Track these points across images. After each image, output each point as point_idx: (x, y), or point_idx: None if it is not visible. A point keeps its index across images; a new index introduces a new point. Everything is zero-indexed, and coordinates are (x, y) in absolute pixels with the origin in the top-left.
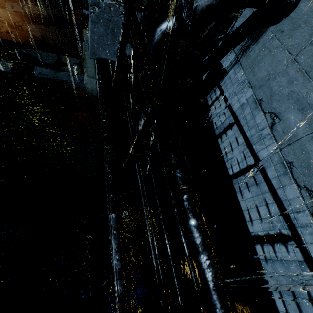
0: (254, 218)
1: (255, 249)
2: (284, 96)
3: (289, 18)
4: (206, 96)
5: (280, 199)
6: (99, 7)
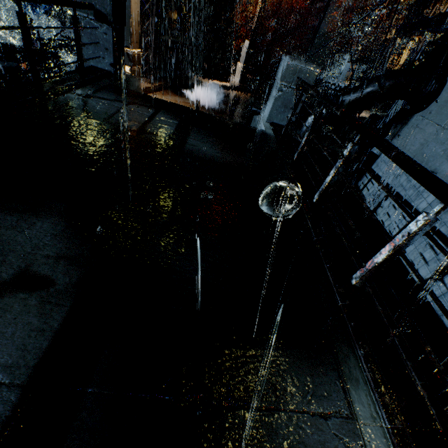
0: (419, 266)
1: (423, 294)
2: (438, 155)
3: (435, 103)
4: (357, 183)
5: (444, 234)
6: (281, 92)
